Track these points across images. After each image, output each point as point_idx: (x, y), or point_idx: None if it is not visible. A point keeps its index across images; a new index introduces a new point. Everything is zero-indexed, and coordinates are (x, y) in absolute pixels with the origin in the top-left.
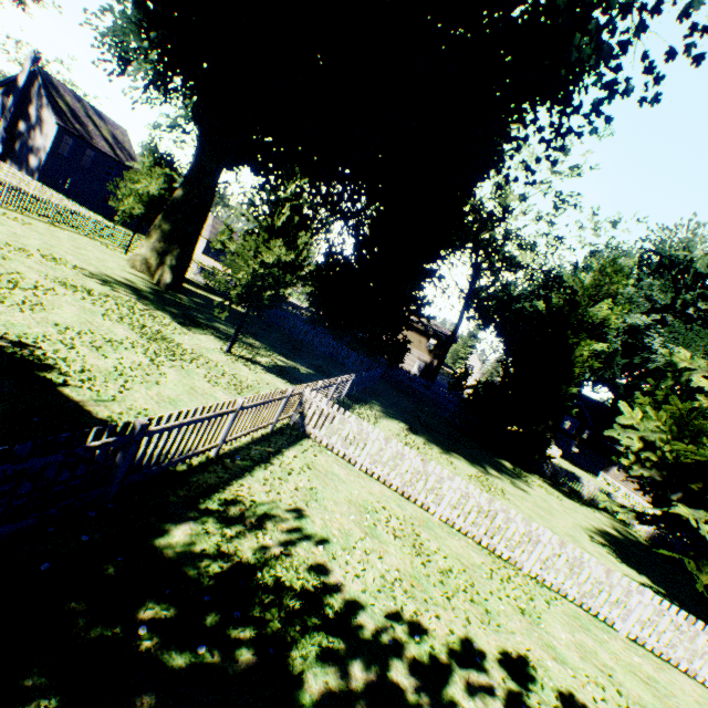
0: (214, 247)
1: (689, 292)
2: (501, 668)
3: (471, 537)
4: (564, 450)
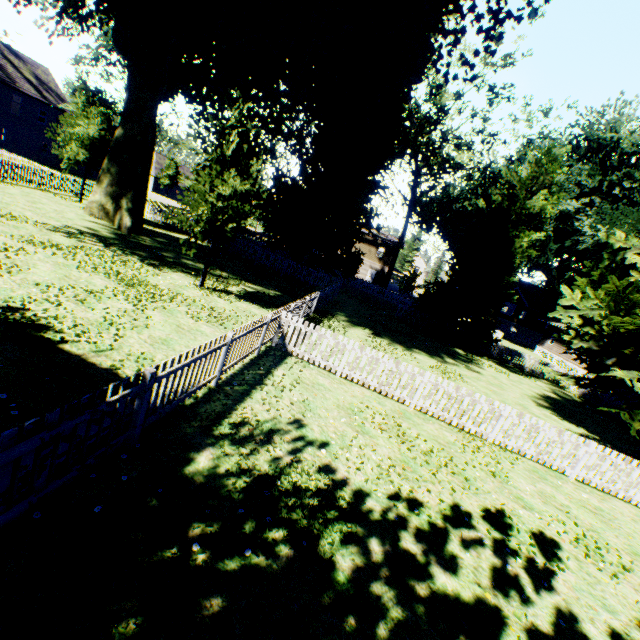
0: (162, 183)
1: (616, 173)
2: (485, 522)
3: (442, 419)
4: (504, 332)
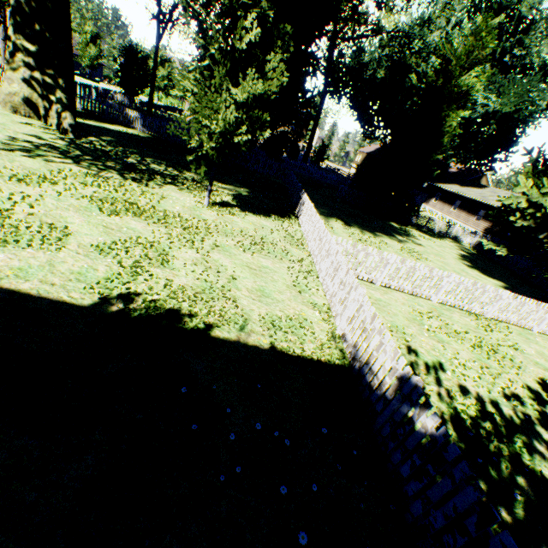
0: None
1: (510, 40)
2: (547, 394)
3: (453, 306)
4: None
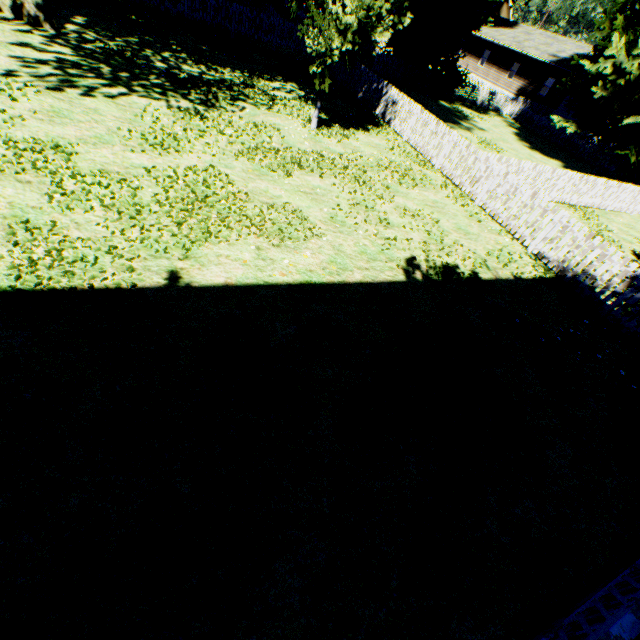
0: None
1: None
2: None
3: (555, 201)
4: None
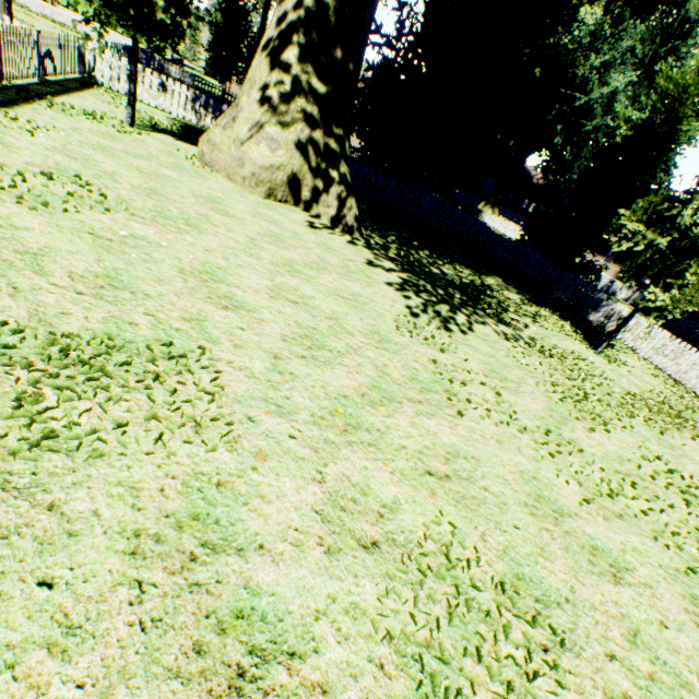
0: None
1: (669, 45)
2: None
3: None
4: None
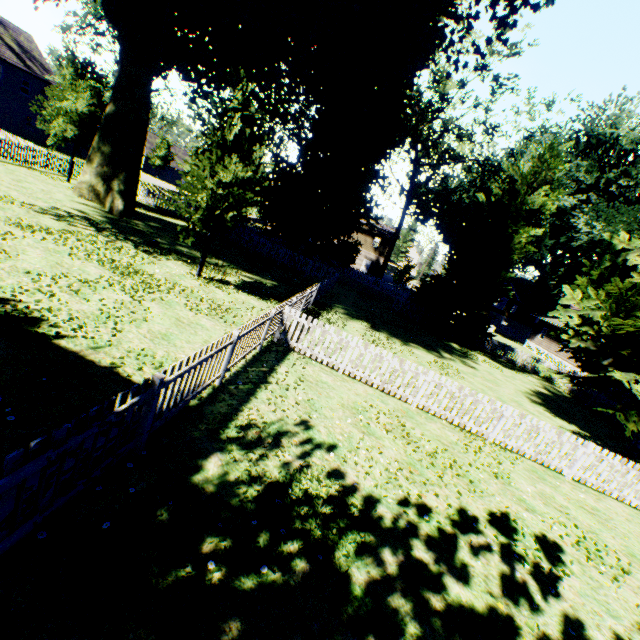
0: (153, 164)
1: (613, 170)
2: (491, 527)
3: (444, 418)
4: (495, 325)
